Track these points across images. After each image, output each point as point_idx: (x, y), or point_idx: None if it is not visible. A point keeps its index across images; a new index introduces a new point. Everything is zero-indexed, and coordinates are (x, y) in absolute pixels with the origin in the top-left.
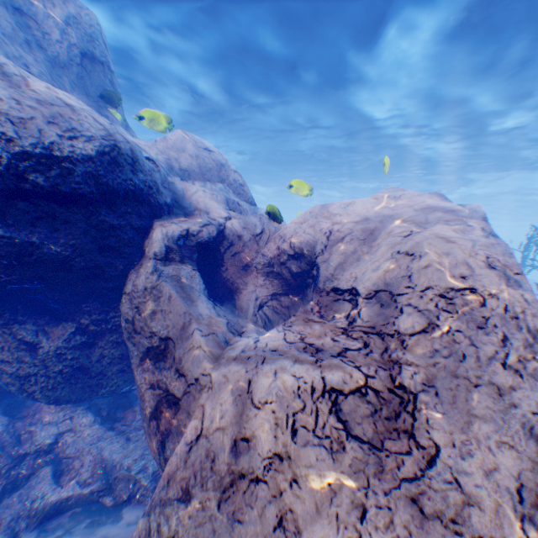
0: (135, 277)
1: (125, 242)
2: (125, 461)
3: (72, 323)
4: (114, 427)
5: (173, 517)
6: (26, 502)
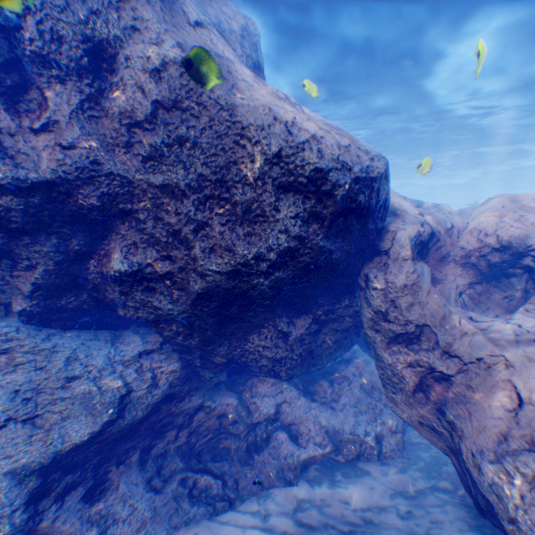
0: (380, 274)
1: (369, 244)
2: (345, 427)
3: (308, 314)
4: (315, 399)
5: (530, 462)
6: (279, 458)
